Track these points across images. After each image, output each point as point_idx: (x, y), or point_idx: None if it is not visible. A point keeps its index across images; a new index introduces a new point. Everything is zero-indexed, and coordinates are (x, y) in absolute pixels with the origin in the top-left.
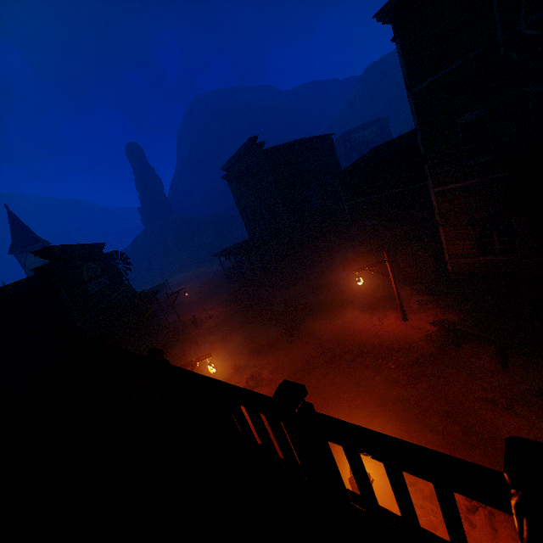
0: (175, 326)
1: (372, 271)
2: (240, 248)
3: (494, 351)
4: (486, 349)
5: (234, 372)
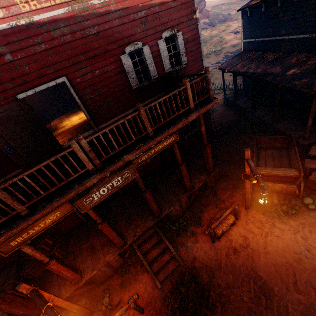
0: None
1: None
2: None
3: None
4: None
5: None
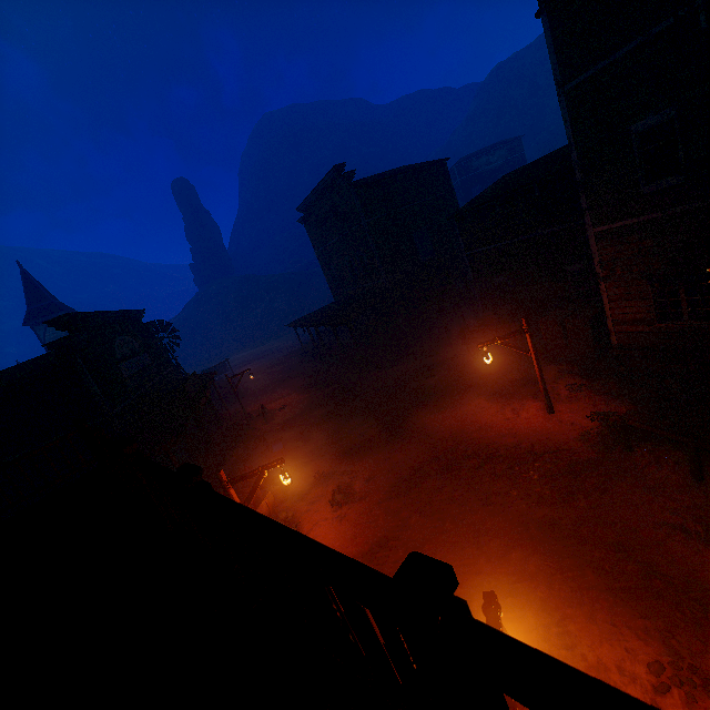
0: (238, 419)
1: (504, 345)
2: (323, 315)
3: (682, 457)
4: (670, 454)
5: (316, 481)
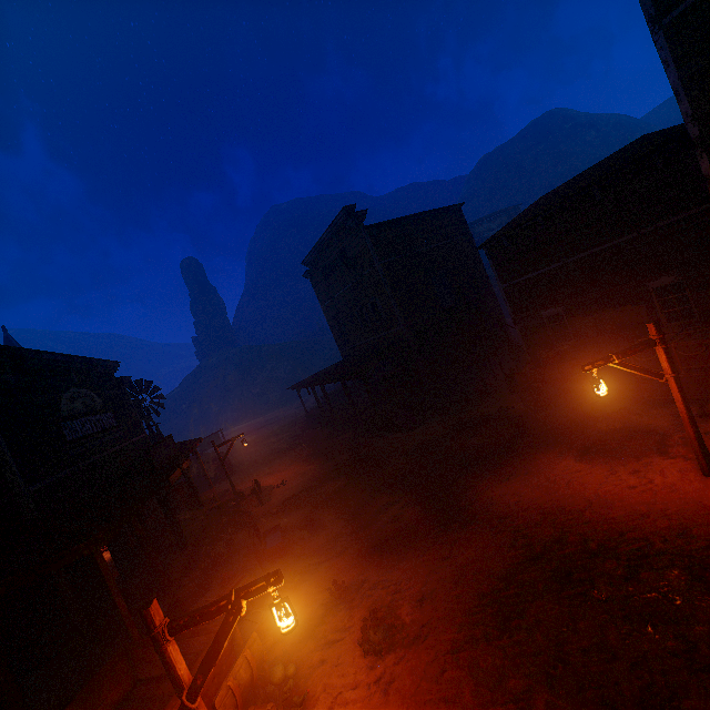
0: (225, 499)
1: (623, 366)
2: (331, 372)
3: None
4: None
5: (332, 599)
